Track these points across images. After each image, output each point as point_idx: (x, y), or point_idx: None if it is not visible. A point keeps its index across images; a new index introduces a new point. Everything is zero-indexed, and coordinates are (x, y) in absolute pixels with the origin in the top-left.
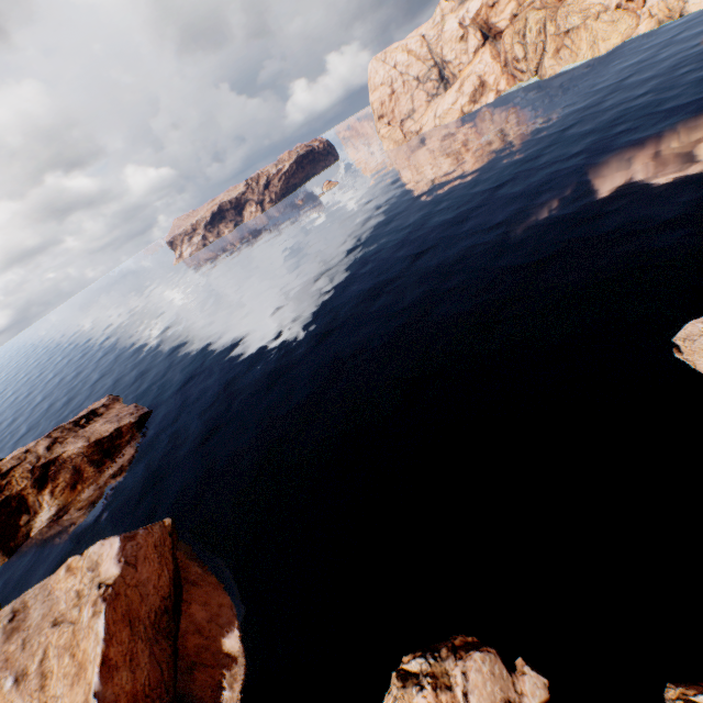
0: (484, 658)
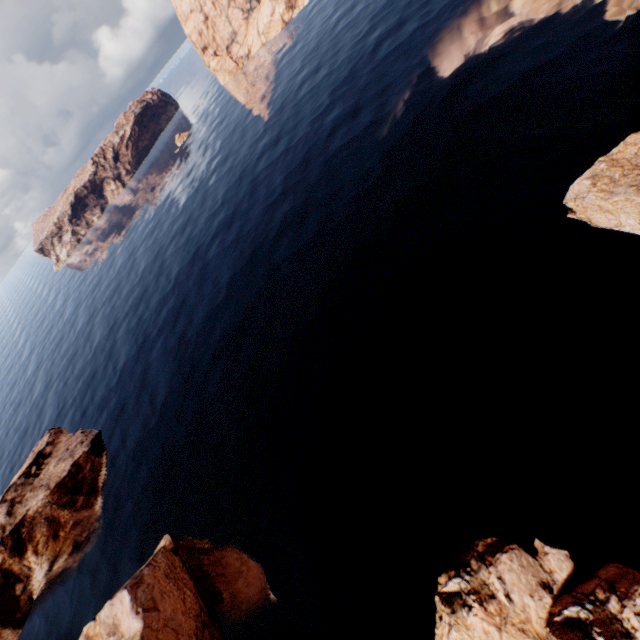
0: (511, 557)
